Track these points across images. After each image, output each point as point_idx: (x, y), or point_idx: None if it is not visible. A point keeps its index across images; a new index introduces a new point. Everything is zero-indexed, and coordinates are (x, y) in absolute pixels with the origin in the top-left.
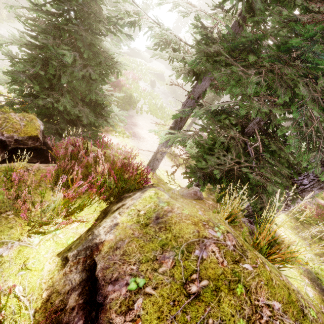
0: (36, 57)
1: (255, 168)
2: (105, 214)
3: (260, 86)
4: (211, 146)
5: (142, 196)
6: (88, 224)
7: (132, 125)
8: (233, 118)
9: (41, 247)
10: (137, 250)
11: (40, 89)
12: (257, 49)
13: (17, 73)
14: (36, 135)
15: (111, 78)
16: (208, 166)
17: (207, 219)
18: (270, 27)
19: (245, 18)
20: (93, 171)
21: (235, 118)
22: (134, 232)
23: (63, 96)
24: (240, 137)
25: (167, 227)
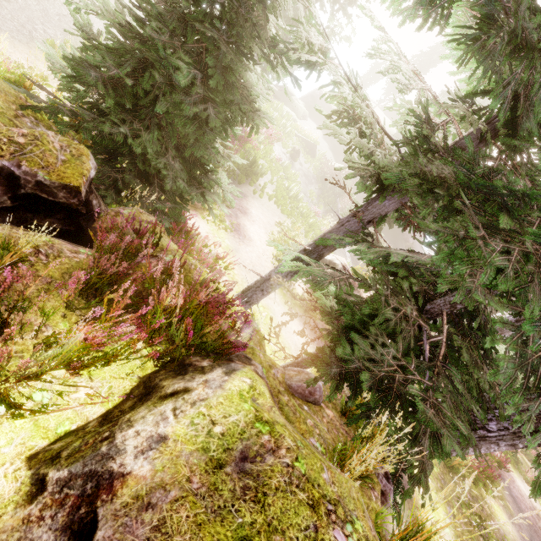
0: (129, 52)
1: (430, 391)
2: (146, 392)
3: (504, 276)
4: (367, 318)
5: (225, 384)
6: (109, 399)
7: (239, 211)
8: (416, 280)
9: (3, 427)
10: (188, 530)
11: (115, 105)
12: (518, 208)
13: (88, 66)
14: (78, 186)
15: (237, 129)
16: (354, 359)
17: (335, 498)
18: (536, 167)
19: (495, 132)
20: (154, 296)
21: (419, 281)
22: (192, 476)
23: (148, 130)
24: (417, 320)
25: (259, 494)
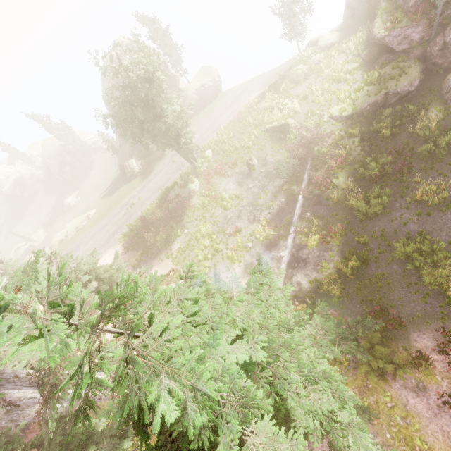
0: None
1: None
2: None
3: None
4: None
5: None
6: None
7: None
8: None
9: None
10: None
11: None
12: None
13: None
14: None
15: None
16: None
17: None
18: None
19: None
20: None
21: None
22: None
23: None
24: None
25: None
